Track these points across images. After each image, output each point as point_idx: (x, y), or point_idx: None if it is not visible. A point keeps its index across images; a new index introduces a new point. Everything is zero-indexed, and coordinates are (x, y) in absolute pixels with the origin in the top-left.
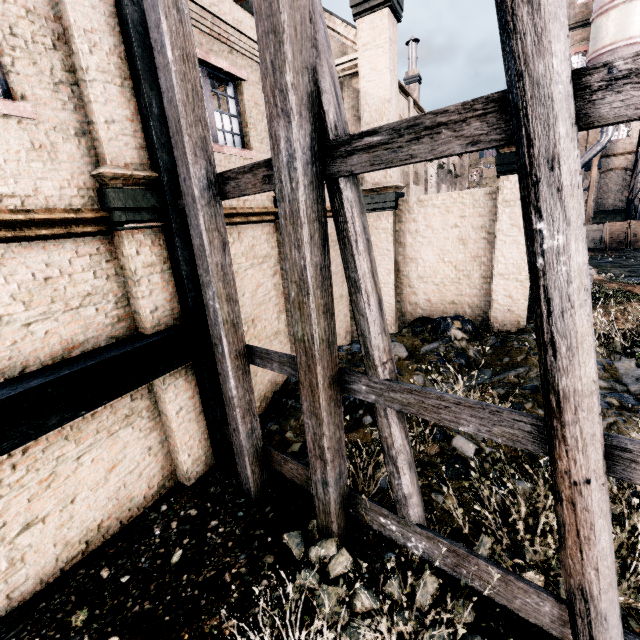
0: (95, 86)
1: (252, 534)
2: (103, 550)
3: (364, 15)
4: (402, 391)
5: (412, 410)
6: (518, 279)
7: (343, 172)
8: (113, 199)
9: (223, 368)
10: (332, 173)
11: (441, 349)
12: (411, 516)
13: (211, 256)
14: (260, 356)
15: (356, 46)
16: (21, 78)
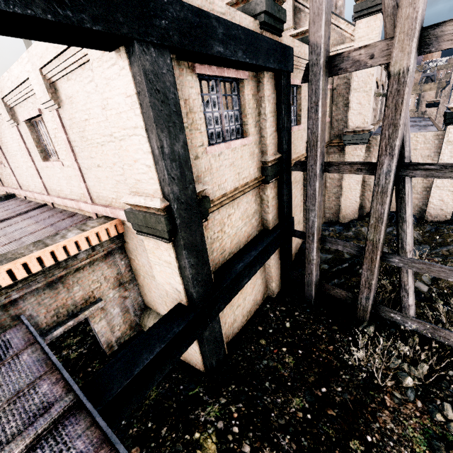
0: (268, 121)
1: (320, 318)
2: (252, 320)
3: (362, 18)
4: (419, 263)
5: (423, 271)
6: (450, 190)
7: (409, 176)
8: (270, 172)
9: (310, 246)
10: (402, 175)
11: (395, 232)
12: (410, 313)
13: (318, 199)
14: (330, 242)
15: (353, 37)
16: (249, 126)
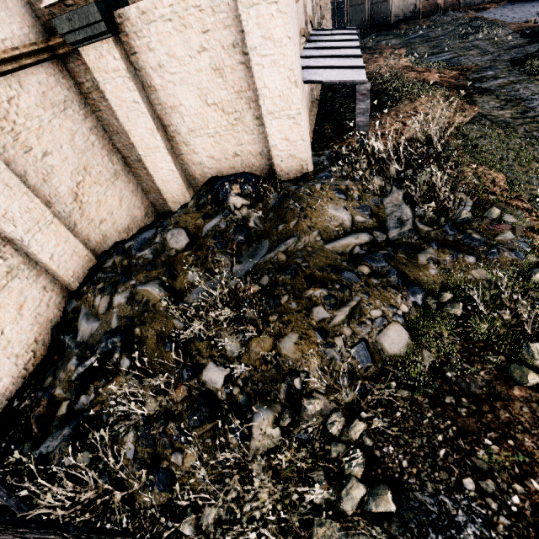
0: None
1: None
2: None
3: None
4: None
5: None
6: (290, 116)
7: None
8: None
9: None
10: None
11: (222, 225)
12: None
13: None
14: None
15: None
16: None
